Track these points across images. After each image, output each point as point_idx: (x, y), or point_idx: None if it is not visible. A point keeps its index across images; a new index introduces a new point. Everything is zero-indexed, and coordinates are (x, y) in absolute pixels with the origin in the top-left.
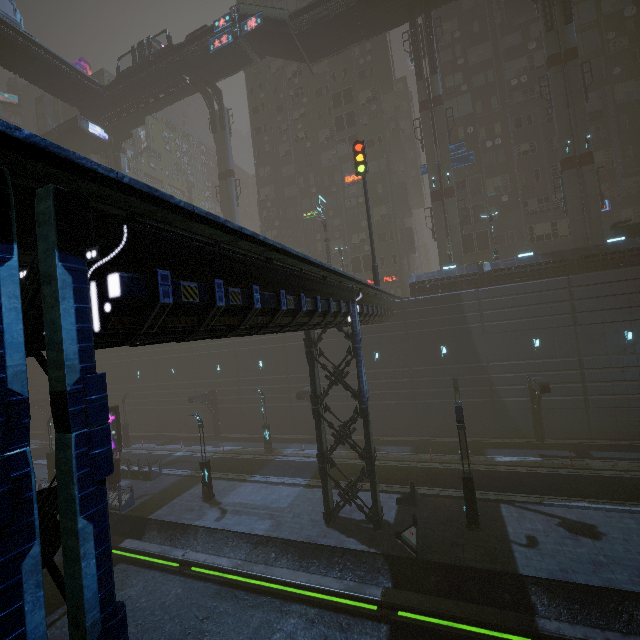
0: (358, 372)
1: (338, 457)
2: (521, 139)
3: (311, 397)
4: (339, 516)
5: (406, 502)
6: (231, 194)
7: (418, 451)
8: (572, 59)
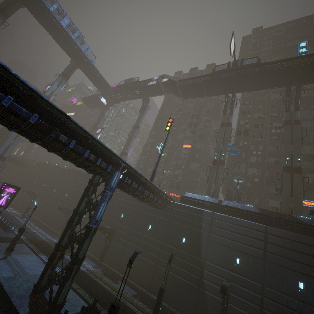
0: (98, 204)
1: (93, 273)
2: (271, 155)
3: (74, 209)
4: (44, 295)
5: (85, 312)
6: (134, 134)
7: (137, 296)
8: (296, 124)
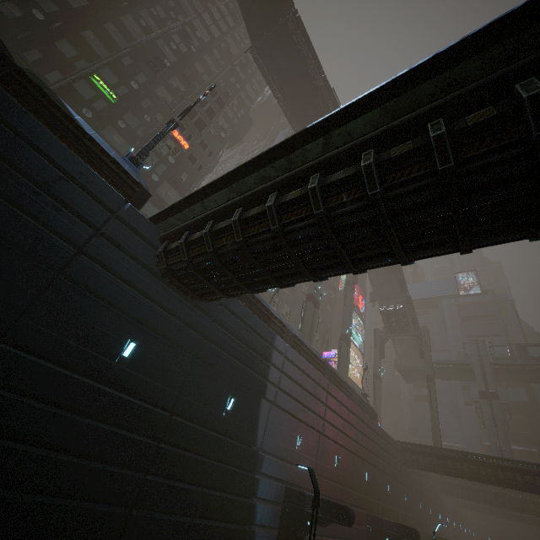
0: None
1: None
2: None
3: None
4: None
5: None
6: None
7: None
8: None
